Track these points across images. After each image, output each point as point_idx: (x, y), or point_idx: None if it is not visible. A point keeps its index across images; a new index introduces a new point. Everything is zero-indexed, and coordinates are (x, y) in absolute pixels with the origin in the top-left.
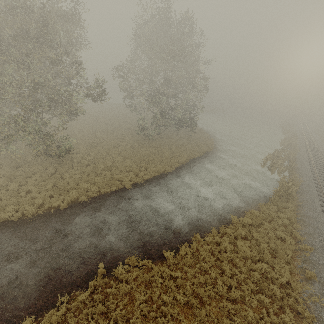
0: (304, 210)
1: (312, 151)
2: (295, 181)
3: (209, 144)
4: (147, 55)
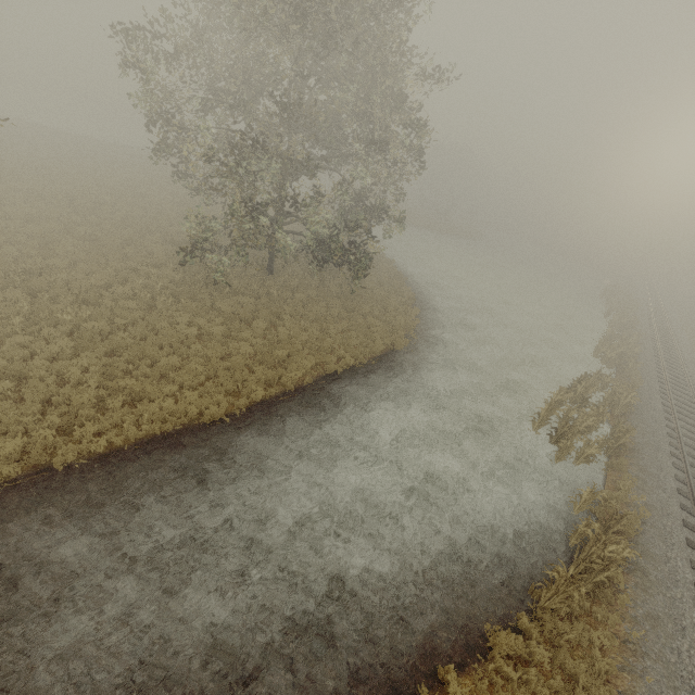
0: (647, 682)
1: (674, 387)
2: (625, 504)
3: (405, 324)
4: (230, 3)
